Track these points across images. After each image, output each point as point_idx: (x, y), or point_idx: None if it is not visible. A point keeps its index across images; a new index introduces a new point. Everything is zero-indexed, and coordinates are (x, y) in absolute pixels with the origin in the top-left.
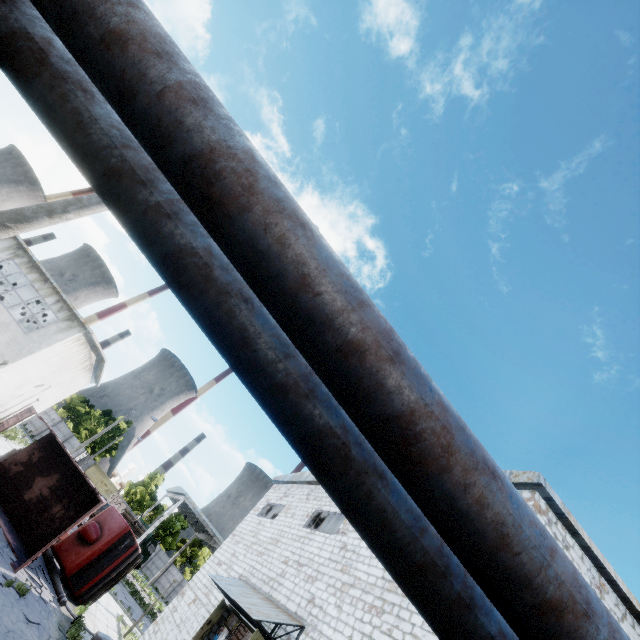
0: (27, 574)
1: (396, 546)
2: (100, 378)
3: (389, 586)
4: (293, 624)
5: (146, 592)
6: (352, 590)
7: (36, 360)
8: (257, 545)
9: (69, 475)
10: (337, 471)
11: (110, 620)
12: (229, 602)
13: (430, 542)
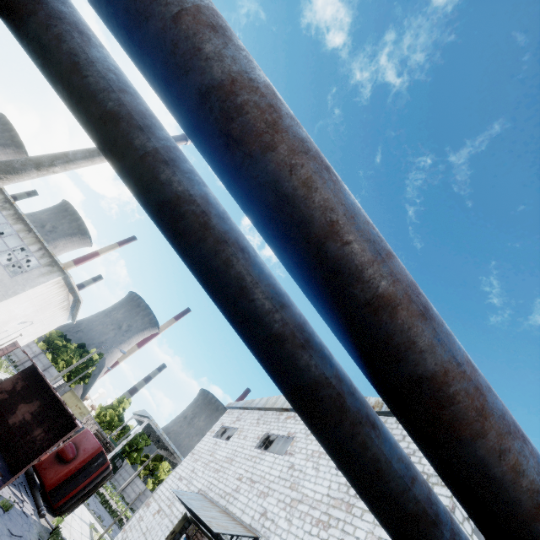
0: (10, 490)
1: (389, 496)
2: (76, 316)
3: (334, 503)
4: (248, 536)
5: (114, 501)
6: (300, 505)
7: (20, 300)
8: (214, 463)
9: (49, 402)
10: (332, 421)
11: (84, 528)
12: (190, 514)
13: (420, 491)
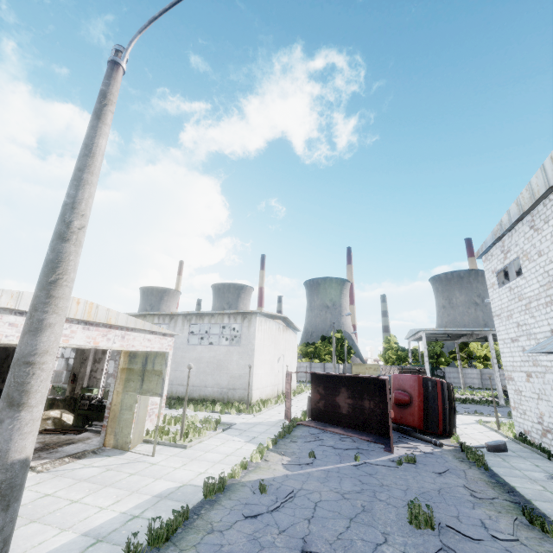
0: (399, 447)
1: None
2: (296, 327)
3: None
4: None
5: (468, 395)
6: None
7: (260, 351)
8: (534, 302)
9: (348, 383)
10: None
11: (476, 428)
12: None
13: None
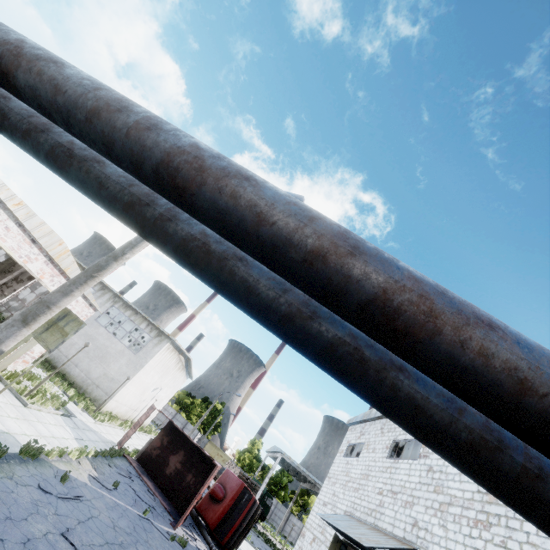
0: (183, 531)
1: (437, 429)
2: (192, 373)
3: (488, 498)
4: (404, 548)
5: (277, 540)
6: (451, 508)
7: (147, 371)
8: (351, 482)
9: (190, 450)
10: (357, 373)
11: None
12: (342, 536)
13: (472, 420)
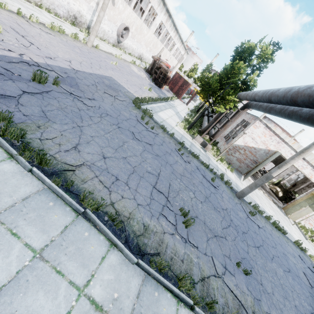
0: None
1: None
2: None
3: None
4: None
5: None
6: None
7: None
8: None
9: None
10: None
11: None
12: None
13: None
